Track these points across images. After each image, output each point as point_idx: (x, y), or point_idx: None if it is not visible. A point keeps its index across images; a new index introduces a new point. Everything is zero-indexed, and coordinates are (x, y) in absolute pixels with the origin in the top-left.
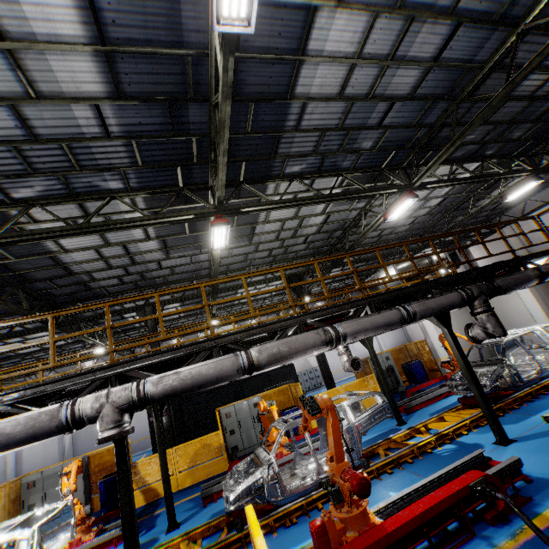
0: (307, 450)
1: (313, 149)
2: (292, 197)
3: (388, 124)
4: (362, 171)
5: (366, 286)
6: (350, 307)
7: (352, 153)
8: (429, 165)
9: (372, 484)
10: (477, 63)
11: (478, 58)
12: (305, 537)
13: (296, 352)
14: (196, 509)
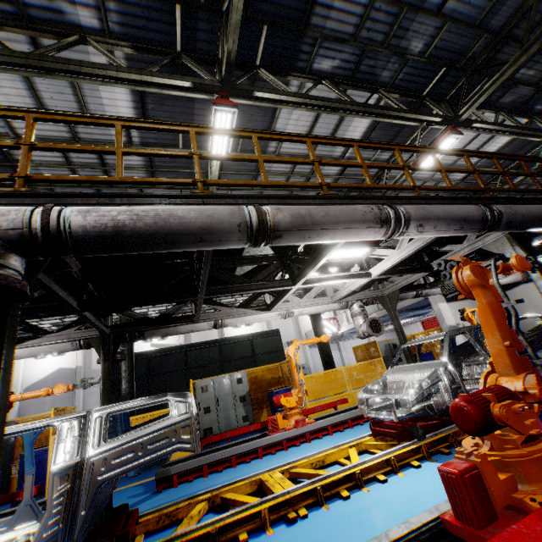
0: (307, 429)
1: (353, 33)
2: (312, 119)
3: (449, 14)
4: (401, 93)
5: (422, 186)
6: (403, 203)
7: (396, 56)
8: (485, 87)
9: (423, 466)
10: None
11: None
12: (329, 540)
13: (335, 223)
14: (146, 496)
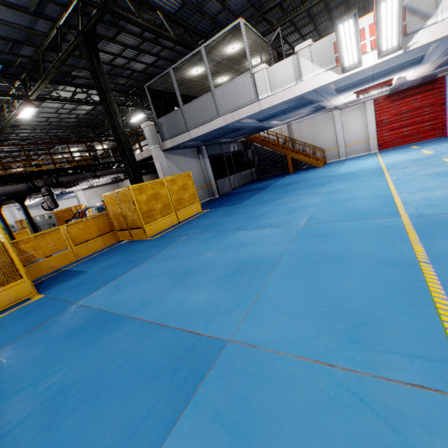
0: None
1: None
2: None
3: None
4: None
5: None
6: None
7: None
8: (36, 88)
9: None
10: (40, 32)
11: (39, 29)
12: None
13: None
14: None
